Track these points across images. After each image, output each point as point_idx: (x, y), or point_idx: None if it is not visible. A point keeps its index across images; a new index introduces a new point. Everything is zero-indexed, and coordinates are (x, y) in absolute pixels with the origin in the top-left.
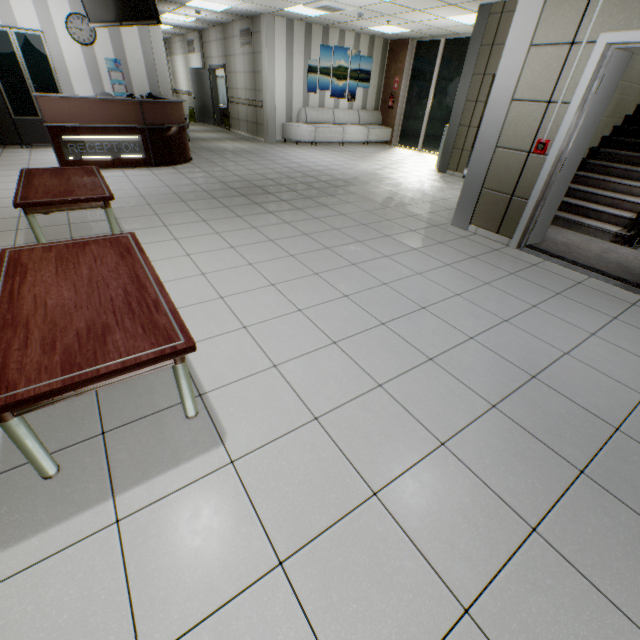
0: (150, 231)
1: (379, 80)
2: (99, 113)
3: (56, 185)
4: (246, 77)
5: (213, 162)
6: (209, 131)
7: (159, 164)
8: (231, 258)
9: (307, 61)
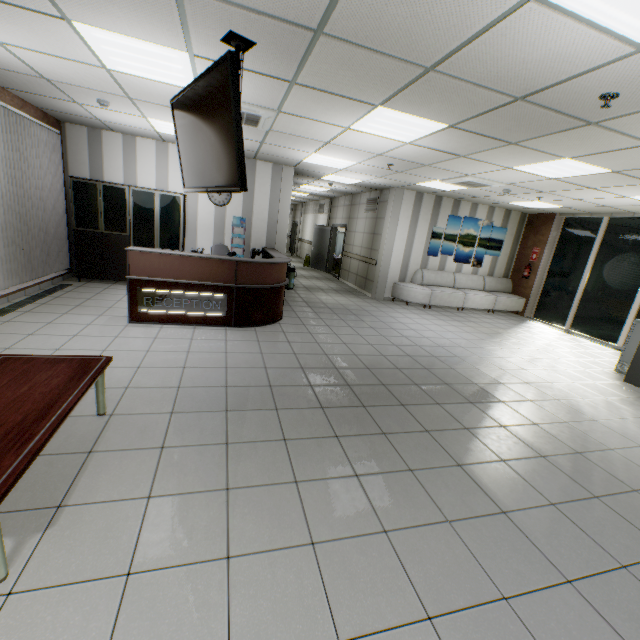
0: (107, 516)
1: (512, 249)
2: (189, 269)
3: None
4: (364, 236)
5: (304, 324)
6: (317, 278)
7: (239, 323)
8: None
9: (432, 227)
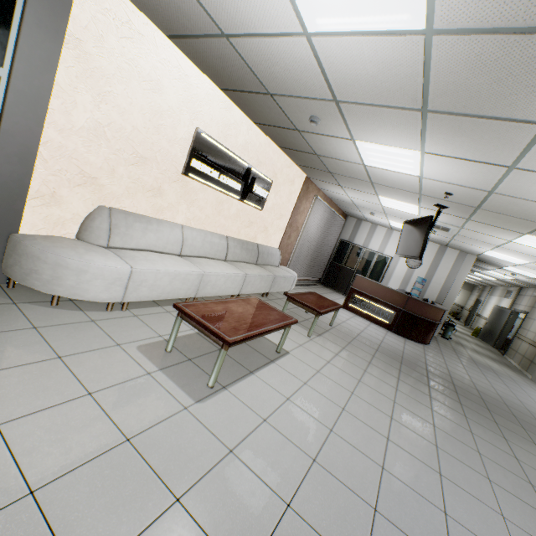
0: (331, 343)
1: None
2: (380, 292)
3: (311, 299)
4: None
5: (442, 354)
6: (479, 345)
7: (396, 332)
8: (347, 381)
9: None
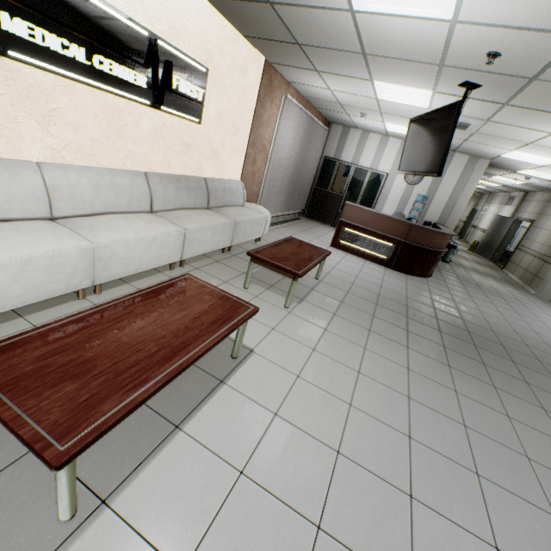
0: (318, 311)
1: None
2: (376, 222)
3: (286, 252)
4: (550, 234)
5: (447, 287)
6: (477, 262)
7: (396, 268)
8: (341, 381)
9: None
